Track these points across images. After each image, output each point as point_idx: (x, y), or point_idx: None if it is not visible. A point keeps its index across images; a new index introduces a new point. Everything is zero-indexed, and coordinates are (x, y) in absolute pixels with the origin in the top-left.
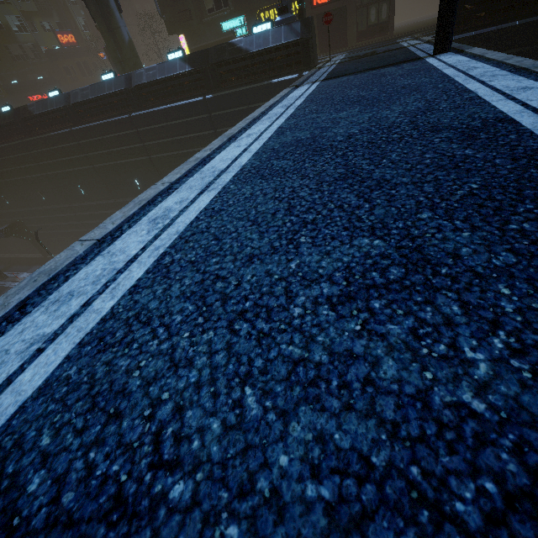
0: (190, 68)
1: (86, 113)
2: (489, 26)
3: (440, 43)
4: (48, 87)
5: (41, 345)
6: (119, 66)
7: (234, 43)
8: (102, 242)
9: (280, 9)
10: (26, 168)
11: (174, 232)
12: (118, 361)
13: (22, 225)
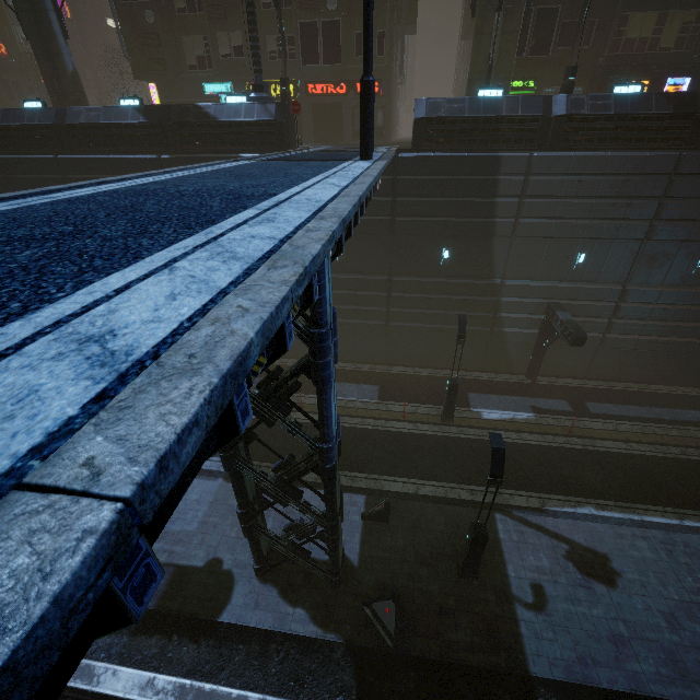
0: (145, 120)
1: None
2: (447, 152)
3: (362, 150)
4: None
5: None
6: (55, 97)
7: (201, 106)
8: None
9: (255, 87)
10: None
11: None
12: None
13: None
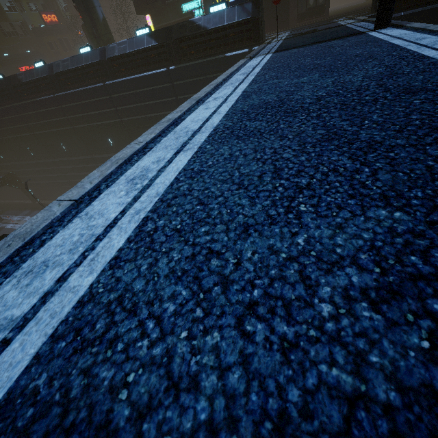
0: (156, 43)
1: (66, 81)
2: (416, 7)
3: (381, 18)
4: (35, 60)
5: (7, 335)
6: (95, 41)
7: (193, 21)
8: (80, 202)
9: None
10: (17, 128)
11: (154, 194)
12: (99, 369)
13: (14, 176)
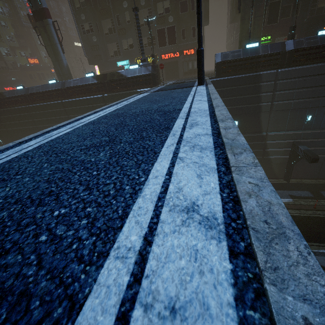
0: (96, 81)
1: (37, 98)
2: (233, 75)
3: (199, 81)
4: (17, 84)
5: None
6: (60, 77)
7: (119, 72)
8: (21, 143)
9: (142, 60)
10: None
11: (50, 139)
12: (13, 164)
13: None
